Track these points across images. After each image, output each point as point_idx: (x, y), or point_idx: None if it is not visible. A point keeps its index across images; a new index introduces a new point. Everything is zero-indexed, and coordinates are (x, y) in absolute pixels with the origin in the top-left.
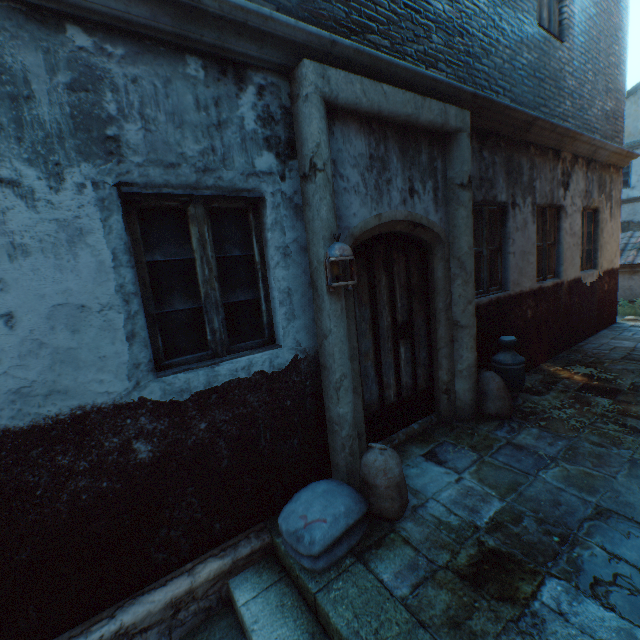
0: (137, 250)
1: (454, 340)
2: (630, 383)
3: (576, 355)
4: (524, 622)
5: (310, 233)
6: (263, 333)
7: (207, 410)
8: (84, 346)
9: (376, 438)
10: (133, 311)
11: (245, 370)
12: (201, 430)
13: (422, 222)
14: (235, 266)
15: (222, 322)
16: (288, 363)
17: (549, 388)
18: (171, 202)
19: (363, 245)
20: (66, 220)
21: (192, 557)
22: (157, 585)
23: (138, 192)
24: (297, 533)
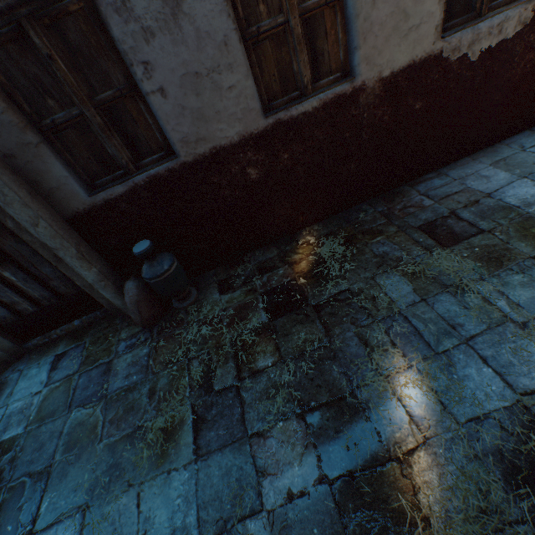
0: None
1: (62, 259)
2: (337, 292)
3: (376, 209)
4: None
5: None
6: None
7: None
8: None
9: (33, 335)
10: None
11: None
12: None
13: None
14: None
15: None
16: None
17: (248, 282)
18: None
19: None
20: None
21: None
22: None
23: None
24: None
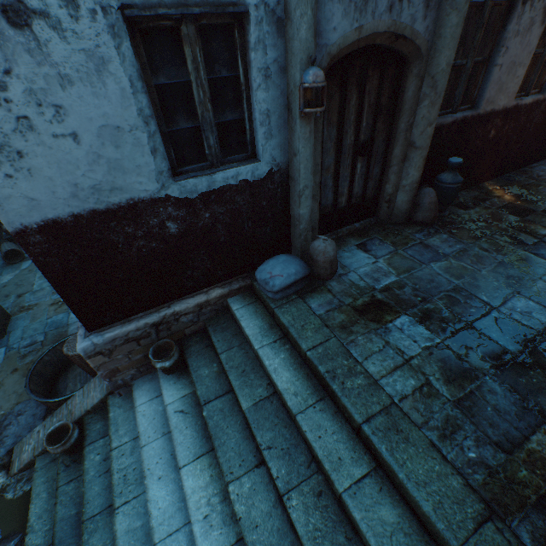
0: (146, 75)
1: (406, 160)
2: None
3: (521, 176)
4: (380, 330)
5: (289, 53)
6: (247, 149)
7: (209, 205)
8: (125, 158)
9: (326, 231)
10: (152, 131)
11: (234, 179)
12: (206, 218)
13: (405, 33)
14: (224, 87)
15: (216, 139)
16: (265, 174)
17: (477, 204)
18: (166, 21)
19: (340, 62)
20: (90, 50)
21: (206, 286)
22: (189, 297)
23: (138, 15)
24: (265, 281)
